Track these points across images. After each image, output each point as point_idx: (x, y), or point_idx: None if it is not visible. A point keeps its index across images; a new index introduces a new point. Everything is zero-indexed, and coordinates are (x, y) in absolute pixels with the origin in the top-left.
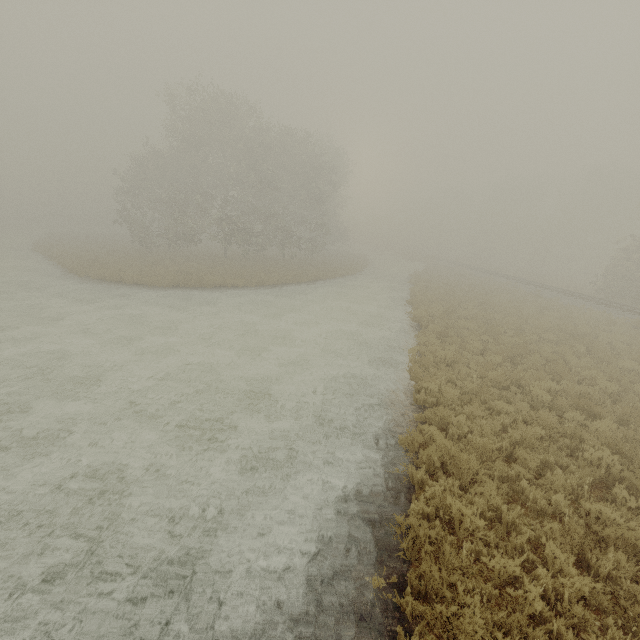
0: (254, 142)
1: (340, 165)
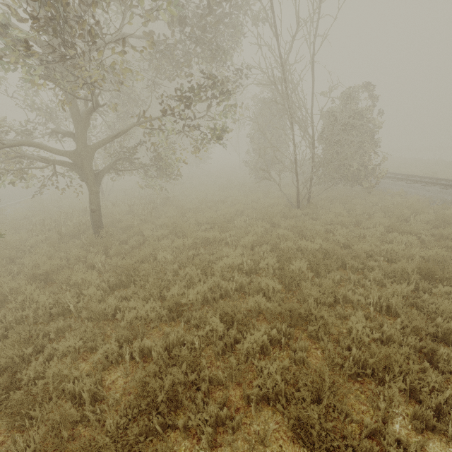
0: None
1: None
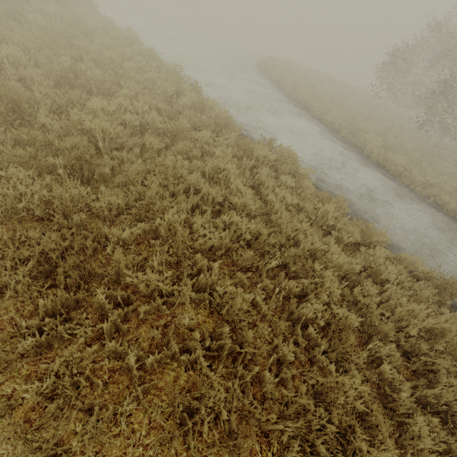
0: None
1: None
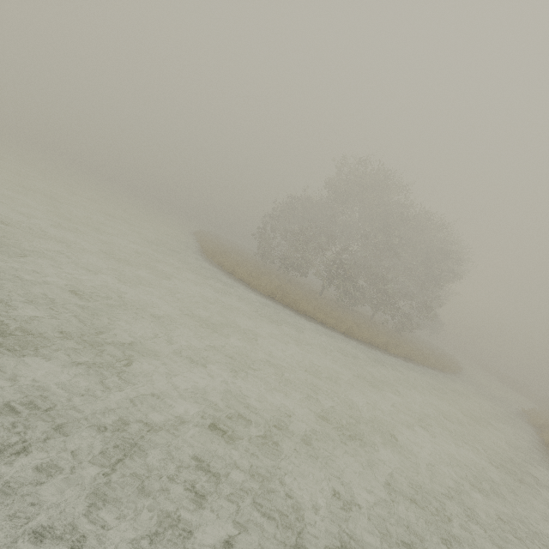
0: (393, 212)
1: (460, 261)
